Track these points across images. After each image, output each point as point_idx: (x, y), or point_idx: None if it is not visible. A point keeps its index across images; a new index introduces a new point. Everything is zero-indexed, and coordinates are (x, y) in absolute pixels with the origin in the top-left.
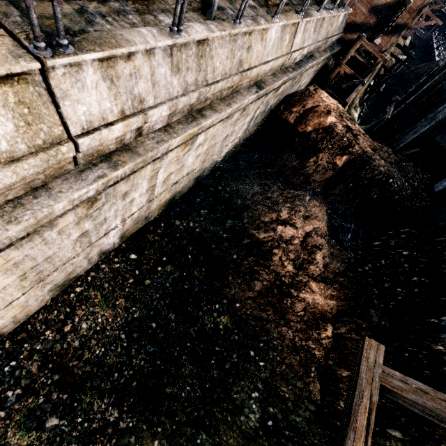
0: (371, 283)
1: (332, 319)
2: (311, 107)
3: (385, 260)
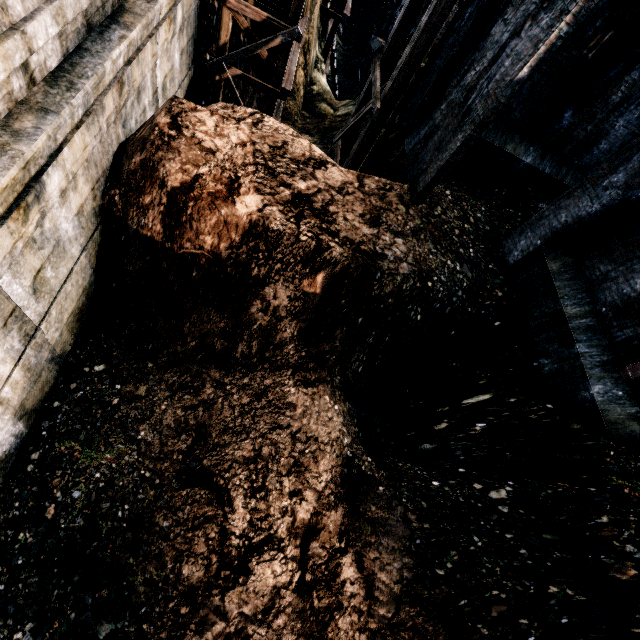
0: (472, 614)
1: None
2: (180, 192)
3: (480, 537)
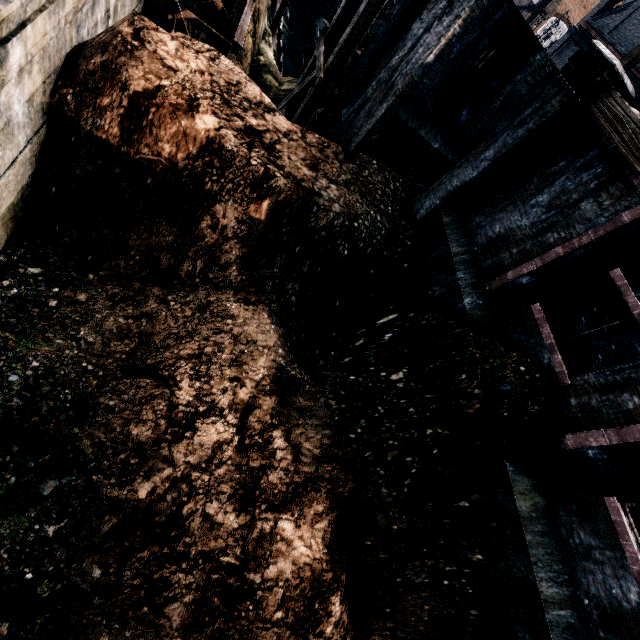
0: (374, 461)
1: (334, 560)
2: (142, 97)
3: (383, 406)
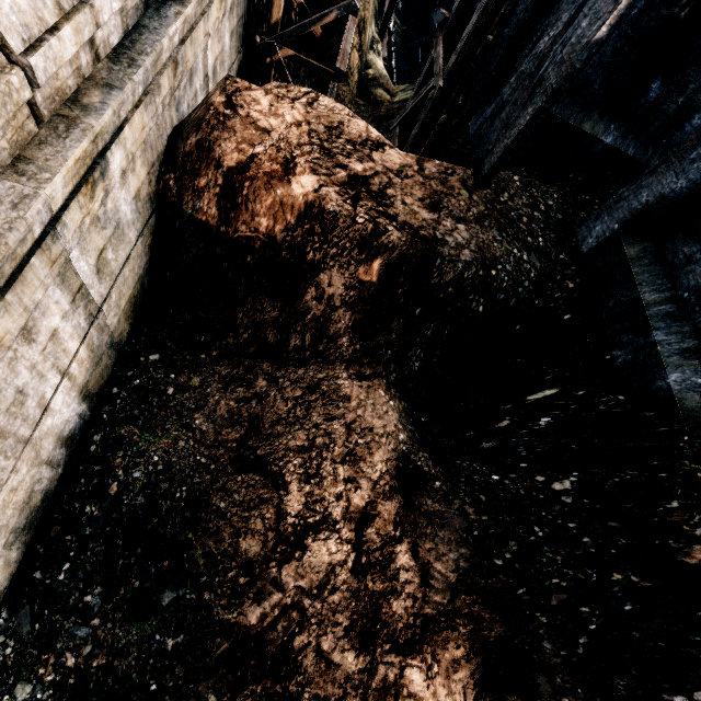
0: (530, 602)
1: None
2: (235, 172)
3: (541, 527)
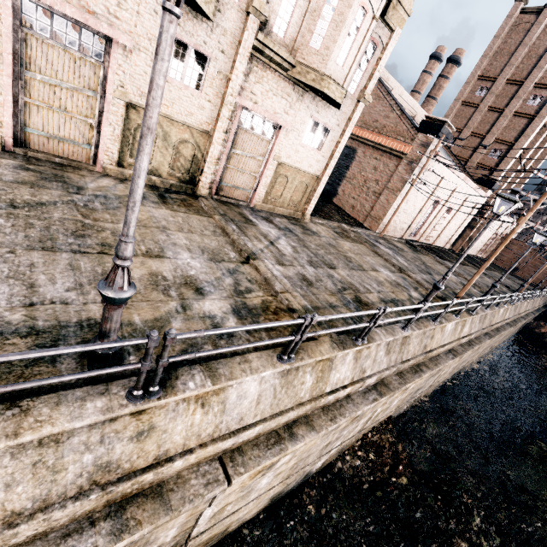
0: None
1: None
2: None
3: None
